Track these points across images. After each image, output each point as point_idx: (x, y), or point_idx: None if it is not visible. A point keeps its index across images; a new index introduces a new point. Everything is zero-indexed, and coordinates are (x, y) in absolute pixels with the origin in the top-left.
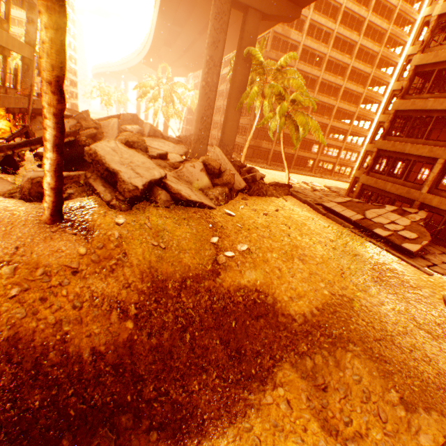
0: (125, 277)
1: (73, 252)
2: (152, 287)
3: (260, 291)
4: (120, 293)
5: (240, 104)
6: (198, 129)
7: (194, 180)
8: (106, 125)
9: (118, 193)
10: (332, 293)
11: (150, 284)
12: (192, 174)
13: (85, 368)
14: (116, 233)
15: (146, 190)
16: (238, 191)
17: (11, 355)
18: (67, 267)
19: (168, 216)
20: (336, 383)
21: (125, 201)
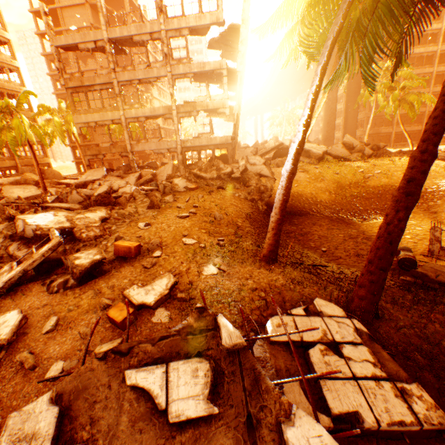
0: (326, 183)
1: (305, 177)
2: (337, 186)
3: (391, 185)
4: (326, 187)
5: (356, 104)
6: (325, 131)
7: (338, 153)
8: (268, 146)
9: (311, 159)
10: (440, 182)
11: (336, 185)
12: (337, 150)
13: (323, 204)
14: (316, 171)
15: (321, 156)
16: (367, 158)
17: (303, 198)
18: (306, 181)
19: (337, 161)
20: (441, 210)
21: (315, 161)
